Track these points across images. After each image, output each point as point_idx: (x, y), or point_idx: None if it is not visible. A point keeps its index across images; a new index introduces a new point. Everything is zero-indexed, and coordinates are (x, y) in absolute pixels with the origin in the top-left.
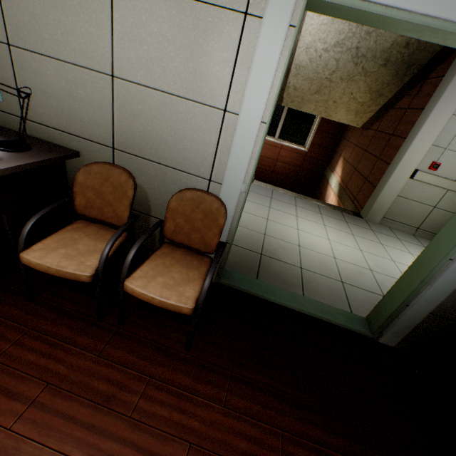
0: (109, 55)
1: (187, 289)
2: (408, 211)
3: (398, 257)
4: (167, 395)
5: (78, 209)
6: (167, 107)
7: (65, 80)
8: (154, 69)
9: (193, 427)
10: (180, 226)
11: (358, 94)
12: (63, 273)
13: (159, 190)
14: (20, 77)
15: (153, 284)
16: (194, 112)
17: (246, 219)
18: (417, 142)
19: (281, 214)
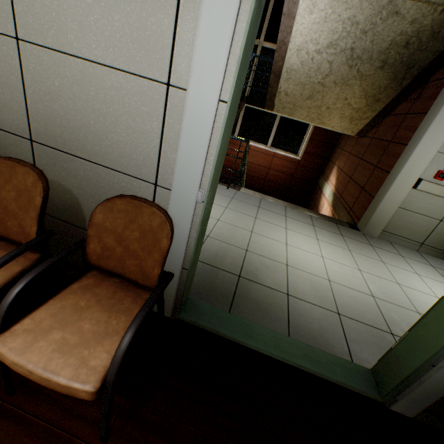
0: (9, 8)
1: (96, 352)
2: (411, 225)
3: (404, 279)
4: None
5: None
6: (91, 81)
7: None
8: (69, 25)
9: None
10: (110, 248)
11: (353, 99)
12: None
13: (93, 197)
14: None
15: (41, 345)
16: (127, 87)
17: (226, 232)
18: (421, 149)
19: (269, 225)
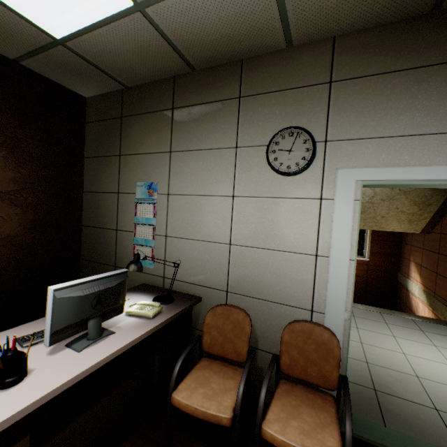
0: (228, 233)
1: (325, 436)
2: None
3: None
4: None
5: (204, 346)
6: (270, 258)
7: (197, 250)
8: (259, 236)
9: None
10: (295, 359)
11: (404, 207)
12: (206, 415)
13: (265, 323)
14: (168, 252)
15: (289, 429)
16: (291, 259)
17: None
18: None
19: (374, 334)
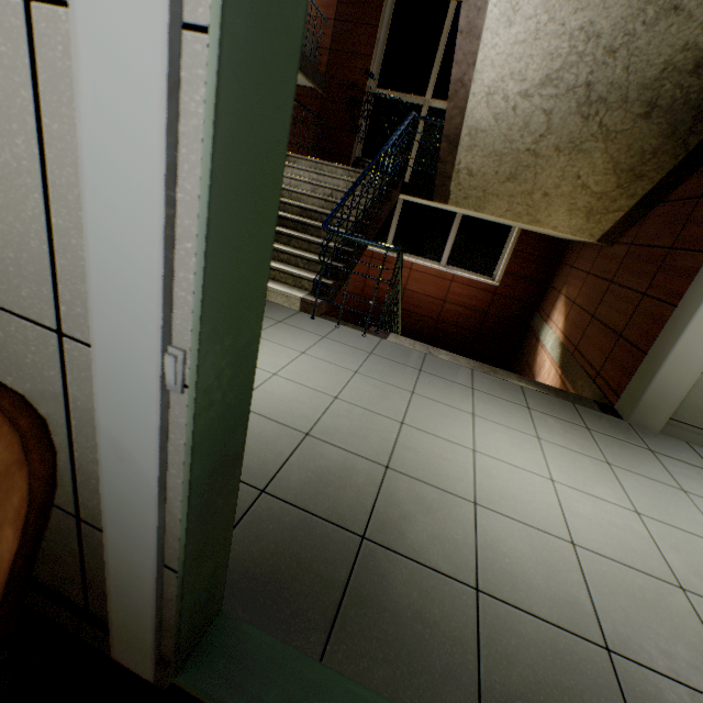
0: None
1: None
2: None
3: None
4: None
5: None
6: None
7: None
8: None
9: None
10: None
11: (592, 177)
12: None
13: None
14: None
15: None
16: None
17: (348, 423)
18: None
19: (438, 408)
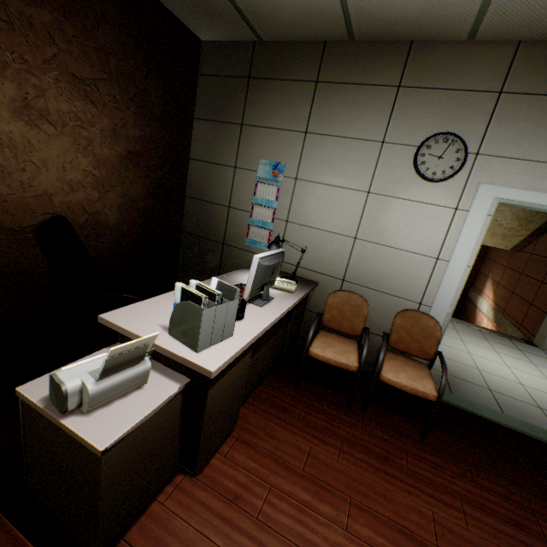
0: (355, 227)
1: (425, 383)
2: None
3: None
4: (424, 465)
5: (323, 321)
6: (392, 256)
7: (319, 239)
8: (387, 235)
9: (456, 489)
10: (401, 337)
11: (504, 221)
12: (339, 363)
13: (374, 310)
14: (287, 237)
15: (400, 376)
16: (413, 259)
17: None
18: None
19: (445, 337)
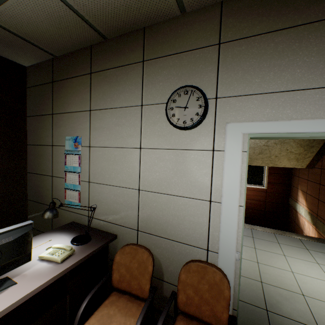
0: (137, 180)
1: None
2: None
3: None
4: None
5: (114, 282)
6: (171, 202)
7: (114, 194)
8: (162, 183)
9: None
10: (190, 297)
11: (292, 149)
12: None
13: (169, 259)
14: (91, 195)
15: None
16: (189, 203)
17: None
18: None
19: (268, 254)
